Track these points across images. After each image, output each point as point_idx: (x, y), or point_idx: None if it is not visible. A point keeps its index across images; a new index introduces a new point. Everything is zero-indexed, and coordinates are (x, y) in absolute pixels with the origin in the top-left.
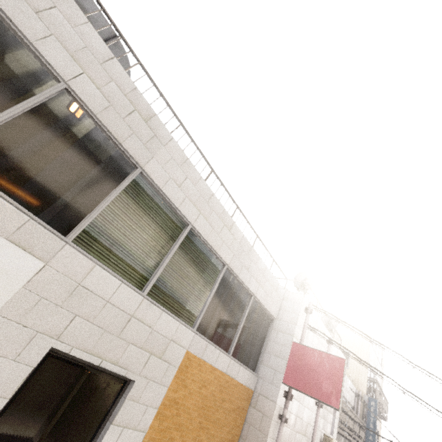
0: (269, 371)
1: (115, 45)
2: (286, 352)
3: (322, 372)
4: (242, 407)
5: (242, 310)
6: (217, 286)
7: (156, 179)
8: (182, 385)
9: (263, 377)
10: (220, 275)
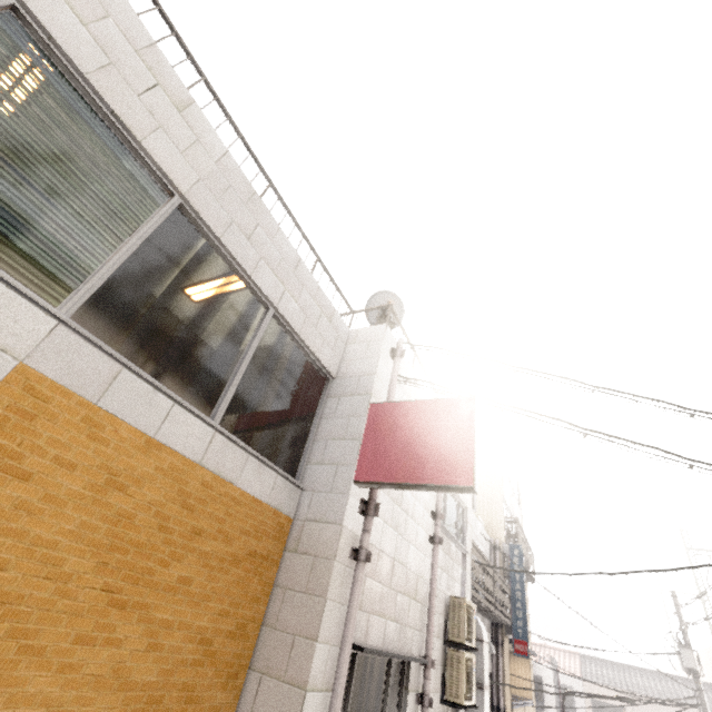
0: (326, 471)
1: None
2: (358, 425)
3: (434, 433)
4: (262, 555)
5: (243, 333)
6: (148, 235)
7: None
8: (6, 467)
9: (313, 486)
10: (159, 212)
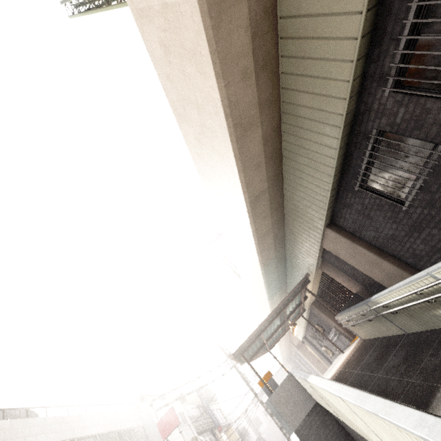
0: None
1: (28, 412)
2: (156, 430)
3: (170, 419)
4: None
5: (131, 439)
6: None
7: (80, 435)
8: None
9: None
10: (117, 437)
